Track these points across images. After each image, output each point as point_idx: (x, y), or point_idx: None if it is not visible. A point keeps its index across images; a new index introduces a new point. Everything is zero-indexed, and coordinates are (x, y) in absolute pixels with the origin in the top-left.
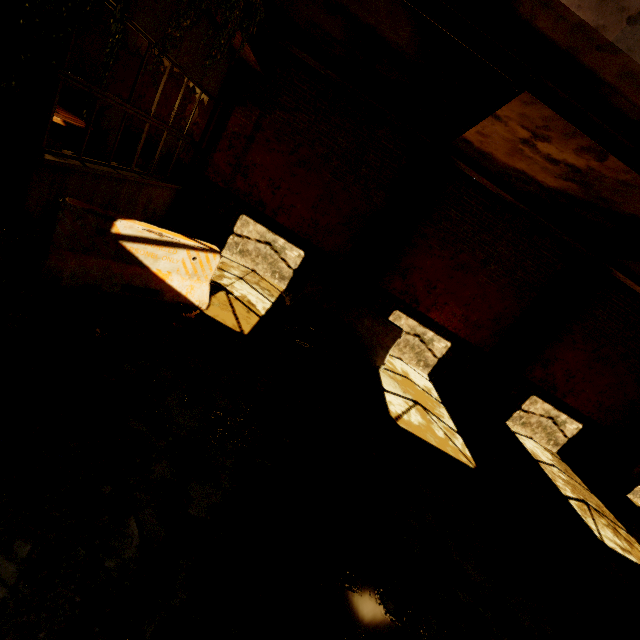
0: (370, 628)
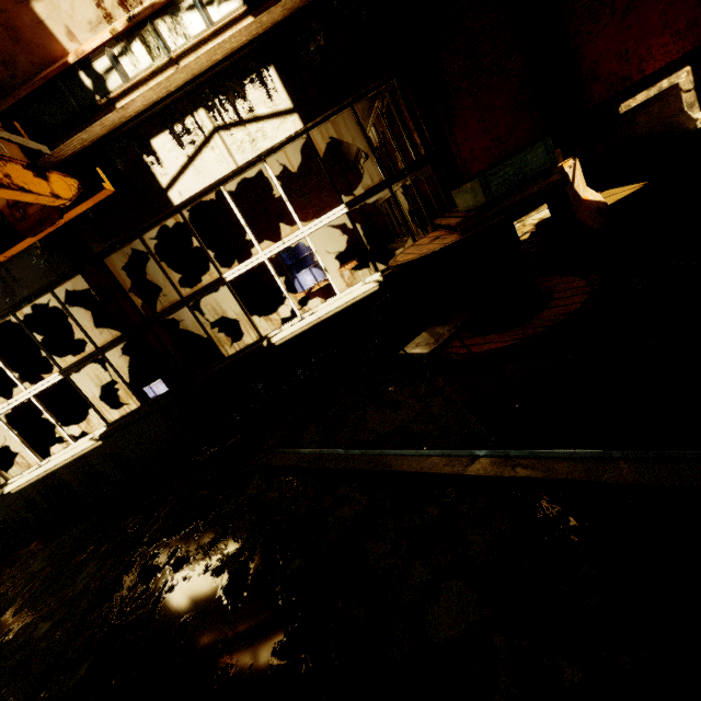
0: None
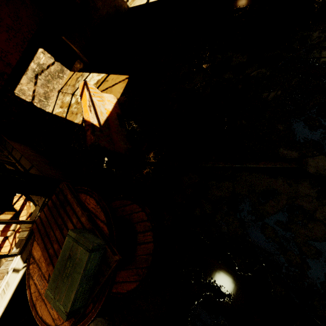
0: None
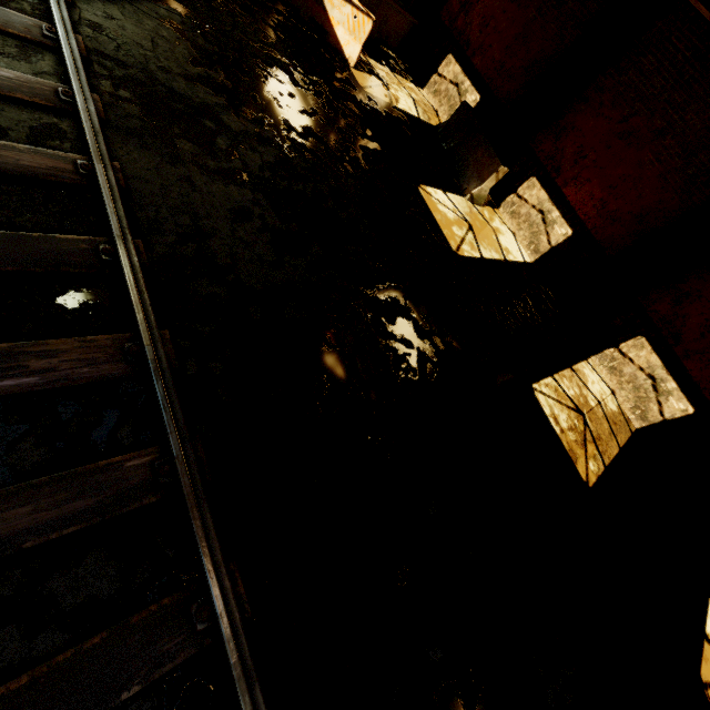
0: (269, 108)
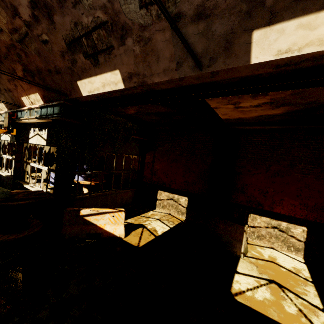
0: None
